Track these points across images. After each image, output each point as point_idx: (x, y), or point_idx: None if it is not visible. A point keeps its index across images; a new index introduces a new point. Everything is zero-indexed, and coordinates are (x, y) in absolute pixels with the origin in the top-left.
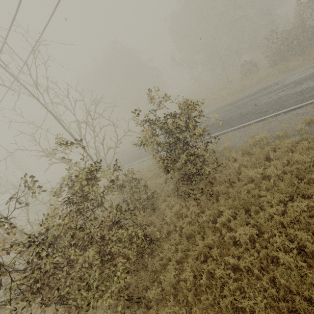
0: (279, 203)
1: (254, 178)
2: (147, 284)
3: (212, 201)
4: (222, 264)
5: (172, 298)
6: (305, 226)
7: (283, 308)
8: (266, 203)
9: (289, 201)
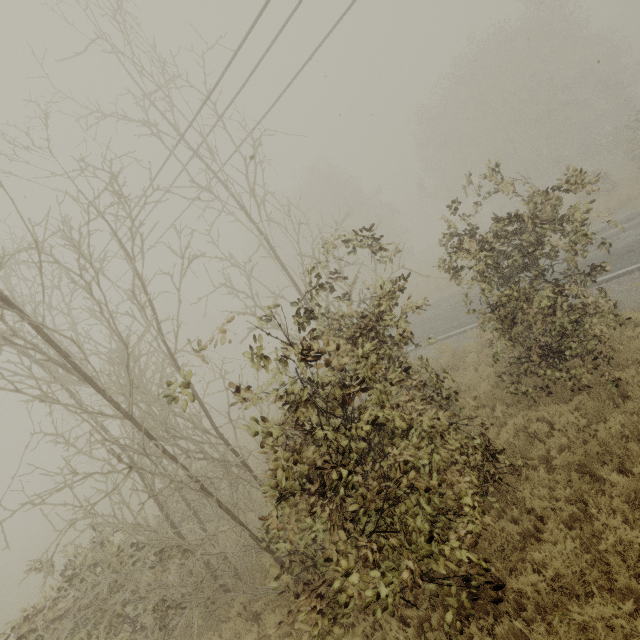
0: None
1: None
2: (498, 574)
3: (616, 400)
4: None
5: (597, 592)
6: None
7: None
8: None
9: None
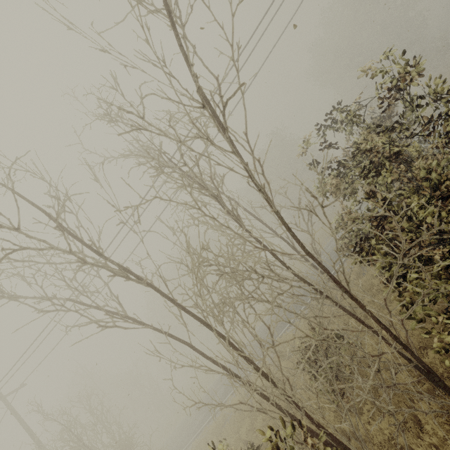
0: None
1: None
2: None
3: None
4: None
5: None
6: None
7: None
8: None
9: None
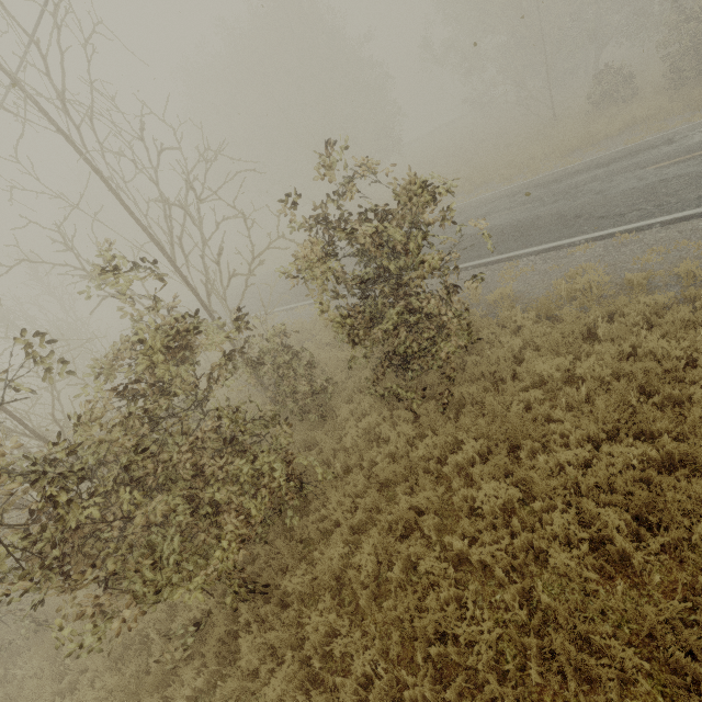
0: (584, 444)
1: (549, 378)
2: (289, 563)
3: (446, 417)
4: (436, 548)
5: (329, 597)
6: (624, 499)
7: (533, 646)
8: (559, 437)
9: (607, 441)
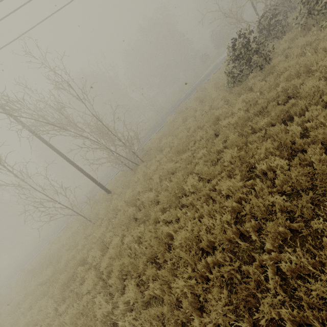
0: None
1: None
2: None
3: None
4: None
5: None
6: None
7: None
8: None
9: None
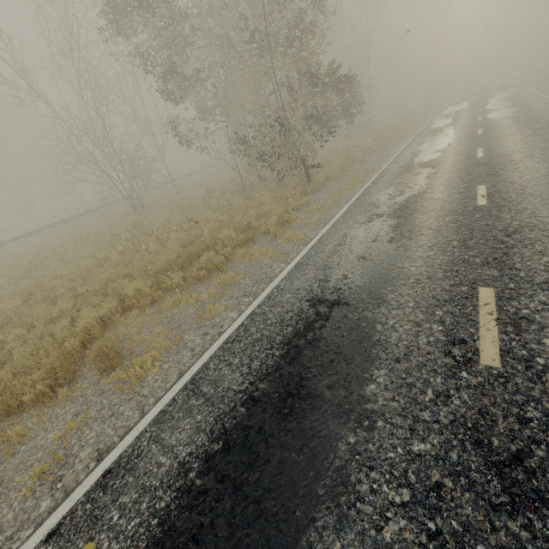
0: None
1: None
2: None
3: None
4: None
5: None
6: None
7: None
8: None
9: None
